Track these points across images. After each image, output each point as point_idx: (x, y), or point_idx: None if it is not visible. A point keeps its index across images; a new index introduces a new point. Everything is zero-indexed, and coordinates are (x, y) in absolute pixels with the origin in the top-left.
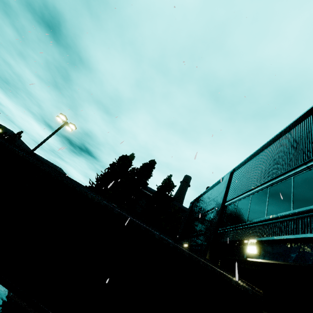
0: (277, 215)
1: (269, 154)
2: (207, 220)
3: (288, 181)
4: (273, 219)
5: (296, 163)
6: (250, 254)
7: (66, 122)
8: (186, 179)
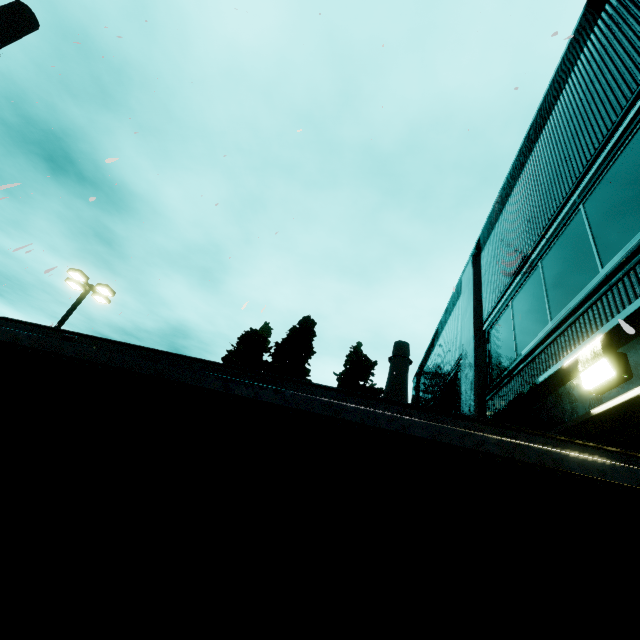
0: (639, 237)
1: (551, 141)
2: (455, 394)
3: (635, 140)
4: (633, 256)
5: (639, 77)
6: (595, 392)
7: (89, 286)
8: (398, 351)
